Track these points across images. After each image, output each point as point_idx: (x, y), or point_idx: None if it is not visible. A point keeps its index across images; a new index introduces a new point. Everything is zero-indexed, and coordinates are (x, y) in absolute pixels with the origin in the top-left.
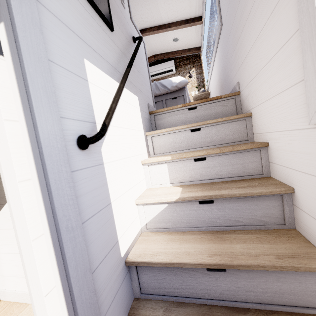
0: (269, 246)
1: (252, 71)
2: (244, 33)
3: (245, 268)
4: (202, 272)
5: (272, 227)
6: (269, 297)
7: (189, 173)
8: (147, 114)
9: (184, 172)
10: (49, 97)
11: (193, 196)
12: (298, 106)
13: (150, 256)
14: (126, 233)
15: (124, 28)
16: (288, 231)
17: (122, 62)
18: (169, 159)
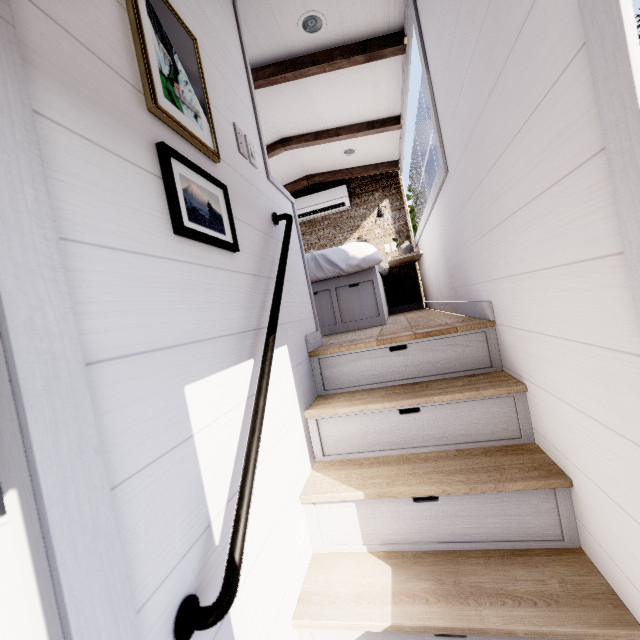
0: None
1: (523, 315)
2: (502, 235)
3: None
4: None
5: None
6: None
7: (403, 526)
8: (306, 360)
9: (394, 523)
10: (116, 604)
11: (422, 625)
12: None
13: None
14: None
15: (257, 214)
16: None
17: (256, 299)
18: (359, 499)
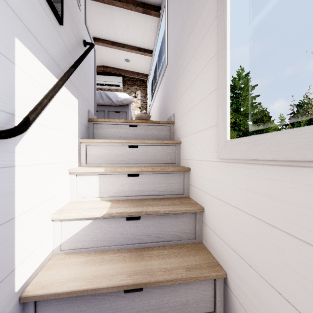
0: (182, 259)
1: (184, 108)
2: (182, 77)
3: (160, 284)
4: (118, 296)
5: (186, 242)
6: (177, 311)
7: (121, 188)
8: (86, 120)
9: (116, 186)
10: None
11: (121, 212)
12: (212, 143)
13: (59, 284)
14: (29, 257)
15: (76, 28)
16: (197, 245)
17: (66, 60)
18: (102, 171)
